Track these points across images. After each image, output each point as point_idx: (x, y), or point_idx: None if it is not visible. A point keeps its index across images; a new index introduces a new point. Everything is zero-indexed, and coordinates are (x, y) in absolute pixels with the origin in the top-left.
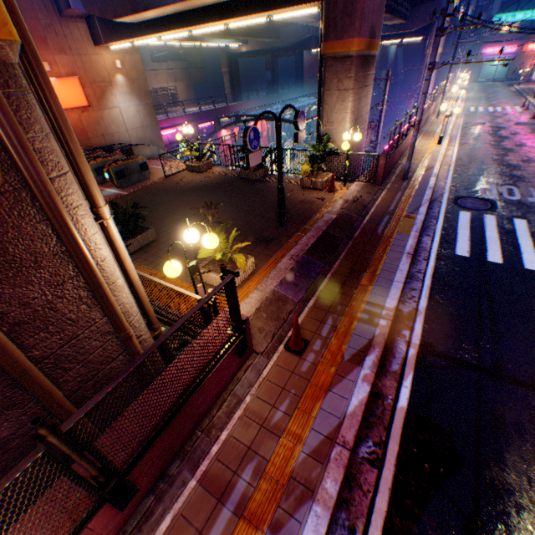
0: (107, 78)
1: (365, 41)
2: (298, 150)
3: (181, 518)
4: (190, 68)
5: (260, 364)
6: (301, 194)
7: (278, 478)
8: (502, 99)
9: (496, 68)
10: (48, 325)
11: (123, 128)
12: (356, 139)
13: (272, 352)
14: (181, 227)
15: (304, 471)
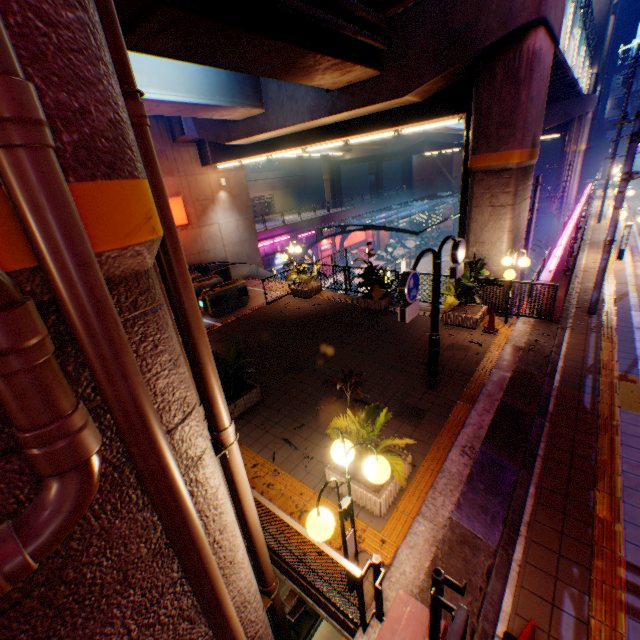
0: (210, 196)
1: (527, 151)
2: None
3: None
4: (288, 177)
5: None
6: (445, 333)
7: None
8: None
9: None
10: None
11: (220, 244)
12: (522, 265)
13: None
14: (291, 381)
15: None
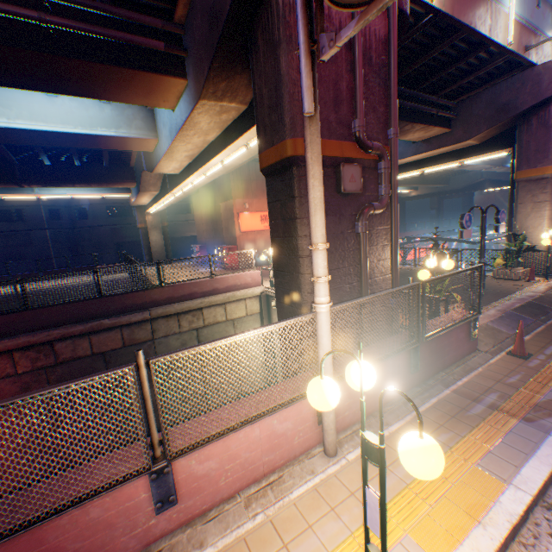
0: None
1: None
2: (487, 249)
3: (444, 401)
4: None
5: (484, 356)
6: (493, 281)
7: (522, 402)
8: None
9: None
10: (369, 279)
11: None
12: None
13: (494, 354)
14: None
15: (547, 405)
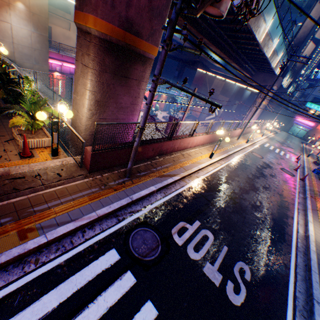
0: None
1: (112, 26)
2: (48, 103)
3: None
4: None
5: None
6: None
7: None
8: (291, 148)
9: (300, 130)
10: None
11: (9, 39)
12: (65, 114)
13: None
14: None
15: None
